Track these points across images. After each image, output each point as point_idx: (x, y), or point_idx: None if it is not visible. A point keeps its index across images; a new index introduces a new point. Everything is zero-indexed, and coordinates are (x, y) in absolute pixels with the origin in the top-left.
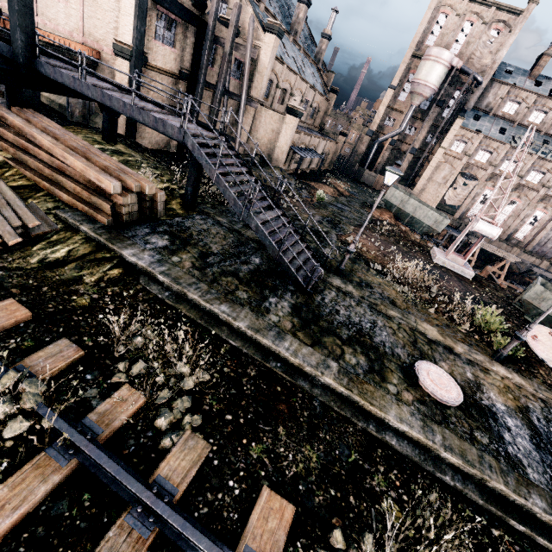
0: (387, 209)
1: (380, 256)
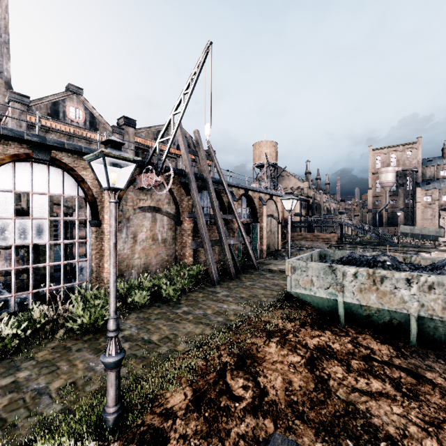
0: (405, 236)
1: (412, 242)
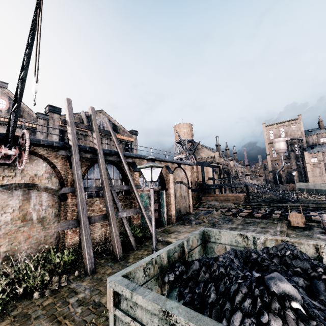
0: (302, 191)
1: (309, 197)
